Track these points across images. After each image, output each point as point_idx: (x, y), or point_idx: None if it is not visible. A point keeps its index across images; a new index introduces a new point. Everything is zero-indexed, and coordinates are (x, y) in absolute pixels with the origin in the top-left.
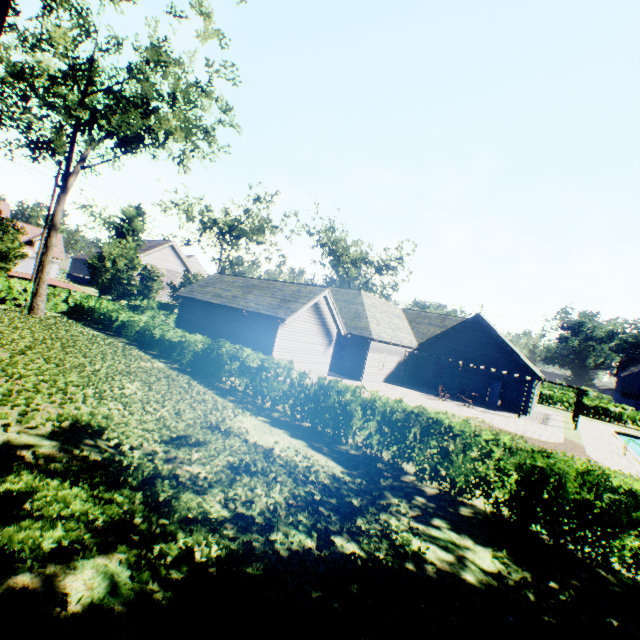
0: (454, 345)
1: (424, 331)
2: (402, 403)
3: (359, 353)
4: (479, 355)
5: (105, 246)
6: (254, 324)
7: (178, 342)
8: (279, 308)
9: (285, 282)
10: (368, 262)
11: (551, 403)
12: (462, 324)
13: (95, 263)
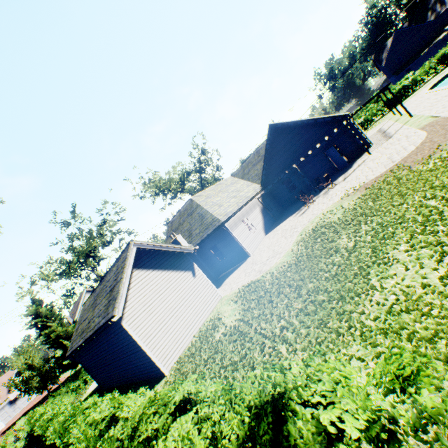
0: (279, 160)
1: (255, 173)
2: (236, 396)
3: (228, 240)
4: (300, 147)
5: (13, 365)
6: (111, 336)
7: (54, 442)
8: (109, 305)
9: (110, 268)
10: (189, 173)
11: (370, 122)
12: (268, 143)
13: (18, 383)
